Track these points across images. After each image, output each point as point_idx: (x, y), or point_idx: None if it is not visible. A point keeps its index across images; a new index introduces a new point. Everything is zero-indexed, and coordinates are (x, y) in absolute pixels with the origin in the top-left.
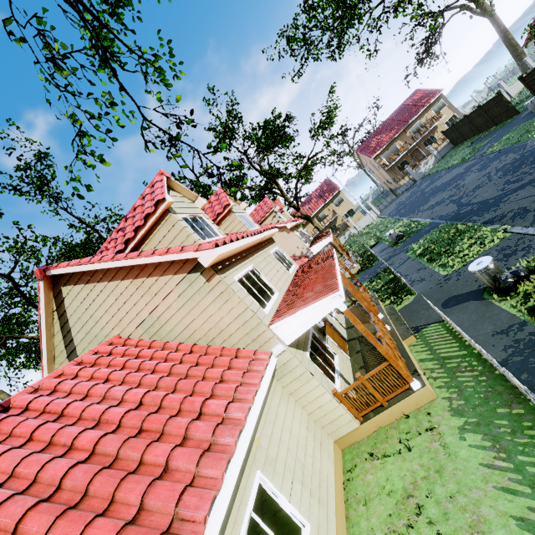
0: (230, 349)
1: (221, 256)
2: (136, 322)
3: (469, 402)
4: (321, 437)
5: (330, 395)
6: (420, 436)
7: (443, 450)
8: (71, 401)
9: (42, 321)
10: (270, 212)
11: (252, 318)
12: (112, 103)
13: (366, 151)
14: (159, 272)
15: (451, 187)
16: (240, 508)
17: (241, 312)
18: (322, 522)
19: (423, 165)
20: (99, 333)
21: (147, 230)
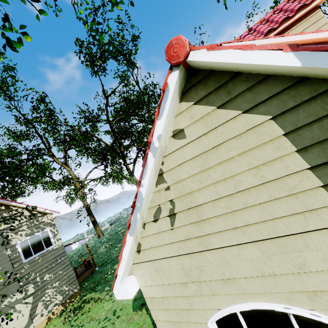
0: None
1: None
2: None
3: None
4: None
5: None
6: None
7: None
8: None
9: None
10: None
11: None
12: None
13: None
14: None
15: None
16: None
17: None
18: None
19: None
20: None
21: (289, 24)
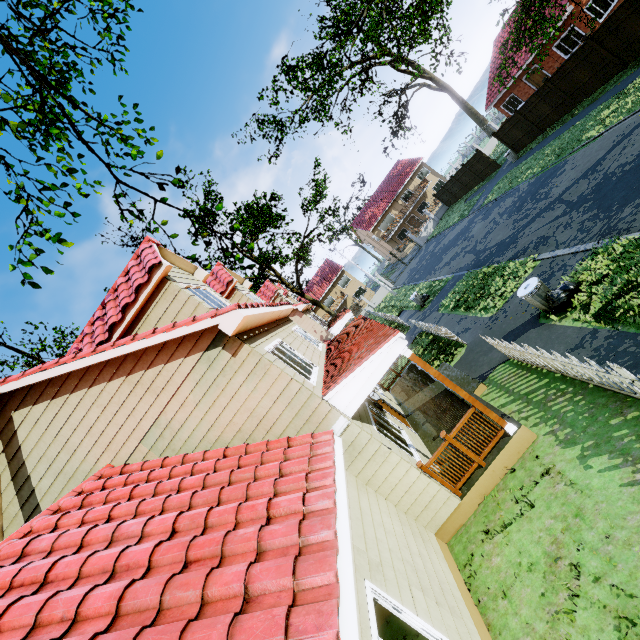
0: (278, 439)
1: (246, 321)
2: (136, 437)
3: (576, 427)
4: (419, 531)
5: (417, 470)
6: (537, 486)
7: (572, 489)
8: (58, 558)
9: None
10: (275, 297)
11: (299, 392)
12: (71, 169)
13: (362, 225)
14: (163, 357)
15: (461, 241)
16: (363, 635)
17: (283, 387)
18: (463, 636)
19: (424, 229)
20: (78, 469)
21: (139, 308)
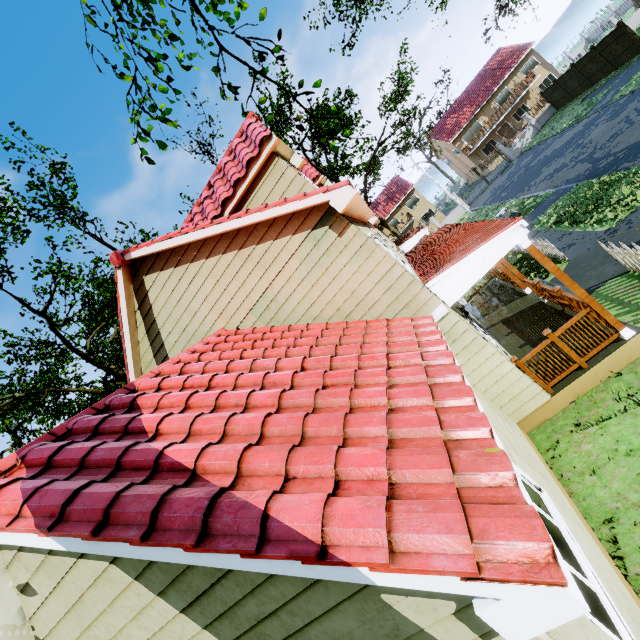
0: (376, 319)
1: (353, 202)
2: (246, 307)
3: None
4: (504, 417)
5: (511, 364)
6: None
7: None
8: (214, 374)
9: (124, 323)
10: None
11: (401, 277)
12: (172, 37)
13: (442, 135)
14: (272, 234)
15: (571, 149)
16: None
17: (386, 270)
18: (552, 491)
19: (519, 139)
20: (198, 330)
21: (248, 185)
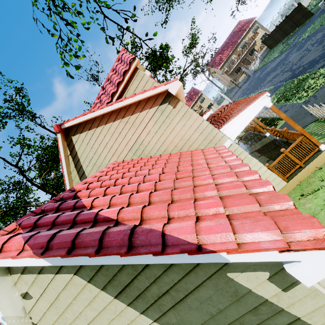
0: (196, 149)
1: (180, 90)
2: (127, 149)
3: None
4: None
5: (265, 167)
6: None
7: None
8: (116, 179)
9: (62, 162)
10: None
11: (207, 127)
12: (78, 12)
13: (214, 65)
14: (139, 109)
15: (280, 66)
16: None
17: (199, 124)
18: None
19: (253, 65)
20: (102, 163)
21: (124, 85)
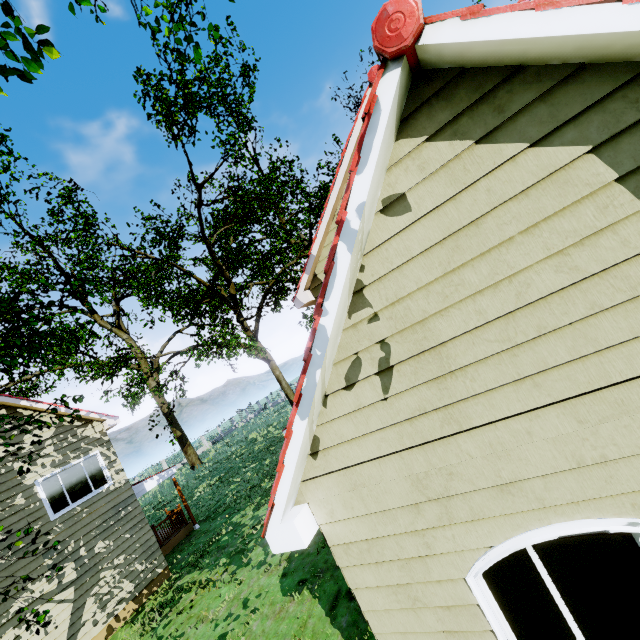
0: None
1: None
2: None
3: None
4: None
5: None
6: None
7: None
8: None
9: (347, 150)
10: None
11: None
12: None
13: None
14: None
15: None
16: None
17: None
18: None
19: None
20: None
21: None
